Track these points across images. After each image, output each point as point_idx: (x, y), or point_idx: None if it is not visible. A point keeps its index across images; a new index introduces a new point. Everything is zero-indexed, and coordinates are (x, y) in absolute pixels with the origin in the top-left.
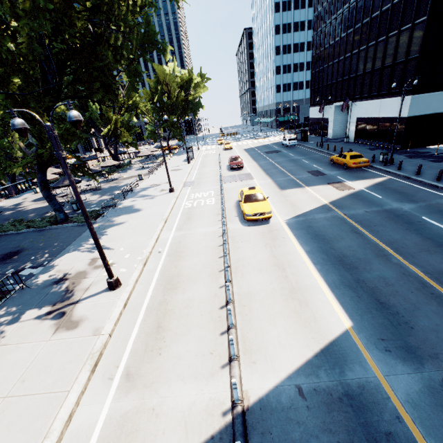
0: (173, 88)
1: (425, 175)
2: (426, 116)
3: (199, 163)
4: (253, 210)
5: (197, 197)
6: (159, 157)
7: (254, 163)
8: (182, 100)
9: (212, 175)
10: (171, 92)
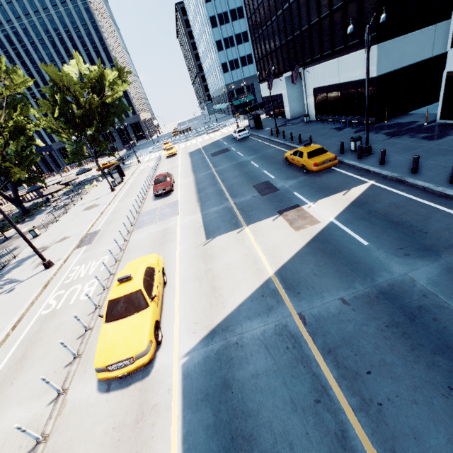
0: (79, 92)
1: (426, 172)
2: (401, 71)
3: (127, 187)
4: (110, 352)
5: (78, 277)
6: (90, 182)
7: (191, 177)
8: (98, 105)
9: (129, 212)
10: (79, 98)
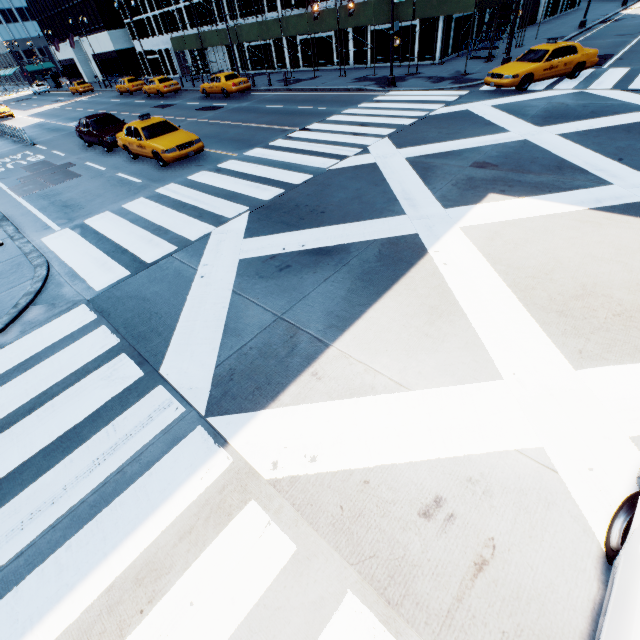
0: None
1: None
2: (130, 50)
3: None
4: None
5: None
6: None
7: None
8: None
9: None
10: None
